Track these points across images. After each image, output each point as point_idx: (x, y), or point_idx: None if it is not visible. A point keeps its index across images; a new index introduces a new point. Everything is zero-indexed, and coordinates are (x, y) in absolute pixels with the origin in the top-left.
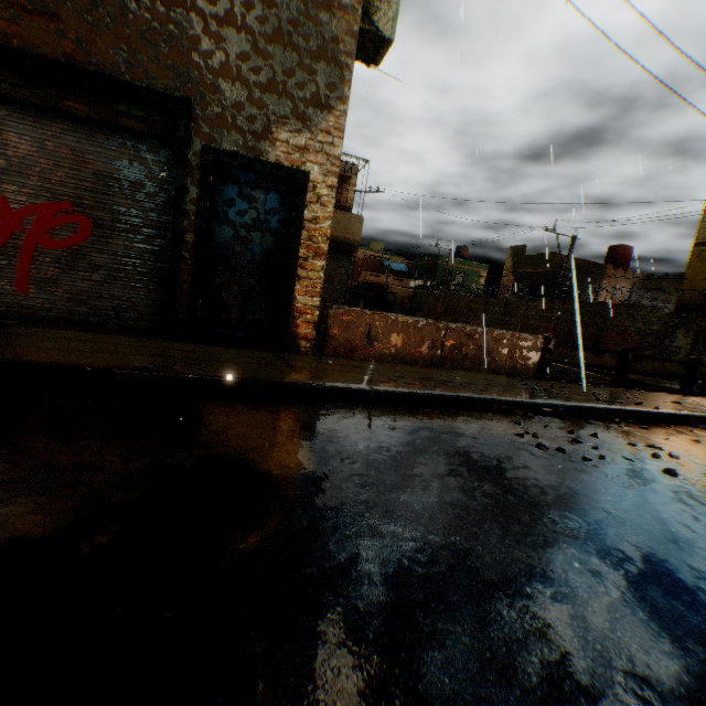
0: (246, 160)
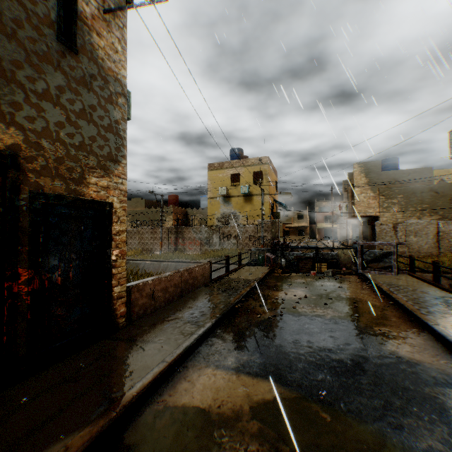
0: (70, 199)
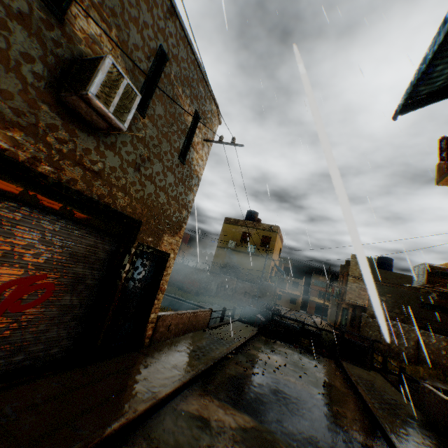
0: (152, 249)
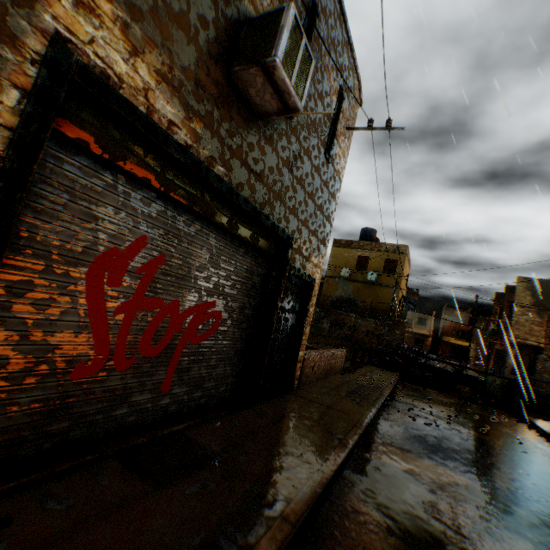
0: (302, 273)
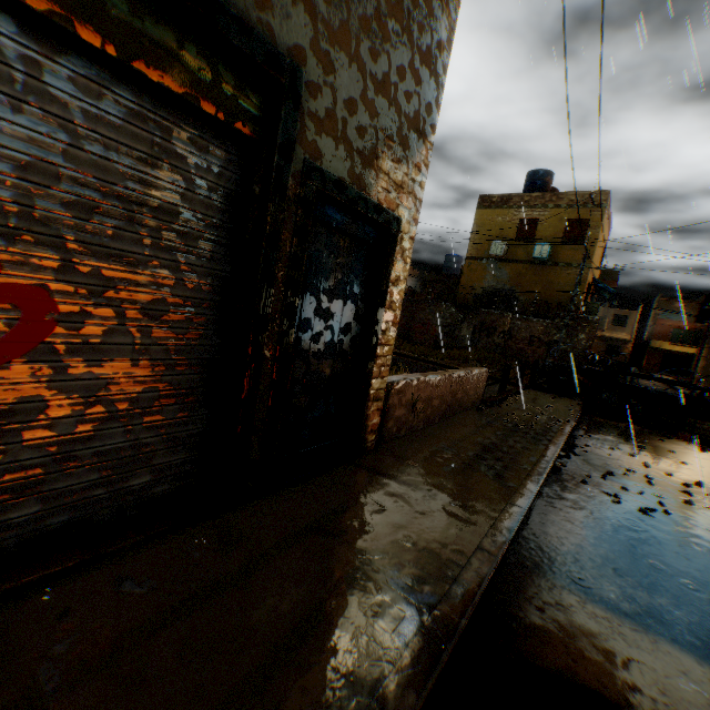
0: (352, 195)
